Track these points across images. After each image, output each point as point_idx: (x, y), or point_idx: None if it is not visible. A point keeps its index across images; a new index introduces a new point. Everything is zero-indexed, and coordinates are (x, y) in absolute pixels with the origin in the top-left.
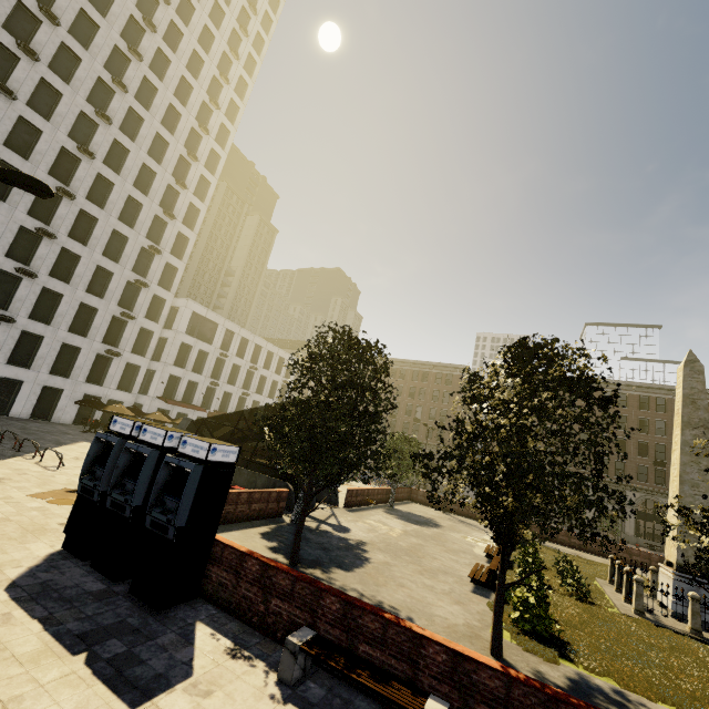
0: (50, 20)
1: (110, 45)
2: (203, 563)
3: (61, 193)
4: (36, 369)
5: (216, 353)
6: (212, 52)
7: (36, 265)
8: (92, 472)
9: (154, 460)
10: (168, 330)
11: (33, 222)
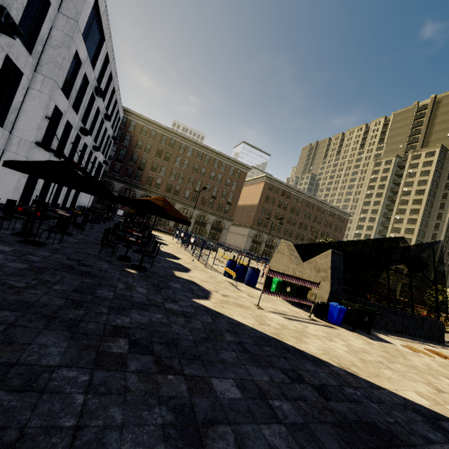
0: None
1: None
2: None
3: None
4: None
5: (92, 86)
6: None
7: None
8: None
9: None
10: None
11: None
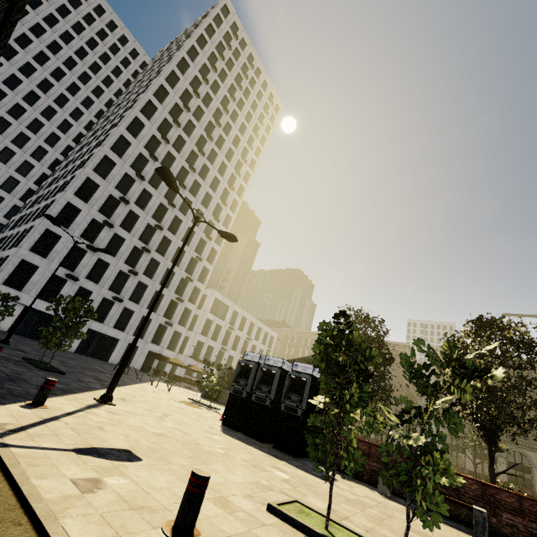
0: (165, 142)
1: (190, 150)
2: None
3: (157, 227)
4: (127, 332)
5: (226, 327)
6: (238, 148)
7: (137, 268)
8: (237, 382)
9: (279, 374)
10: (199, 310)
11: (140, 243)
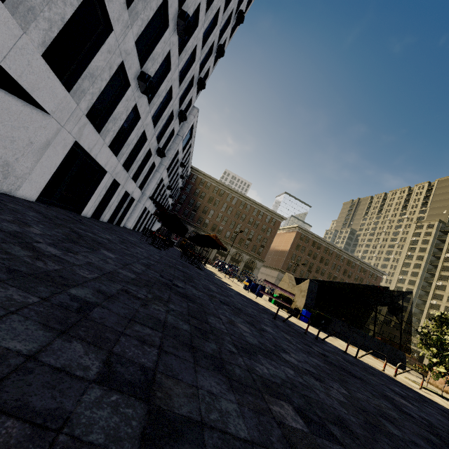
0: None
1: None
2: None
3: None
4: (118, 157)
5: (179, 162)
6: None
7: None
8: None
9: None
10: None
11: None
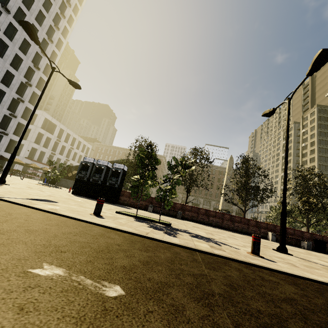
0: None
1: None
2: (119, 195)
3: None
4: None
5: (55, 139)
6: None
7: None
8: (80, 172)
9: (105, 169)
10: (31, 125)
11: None
